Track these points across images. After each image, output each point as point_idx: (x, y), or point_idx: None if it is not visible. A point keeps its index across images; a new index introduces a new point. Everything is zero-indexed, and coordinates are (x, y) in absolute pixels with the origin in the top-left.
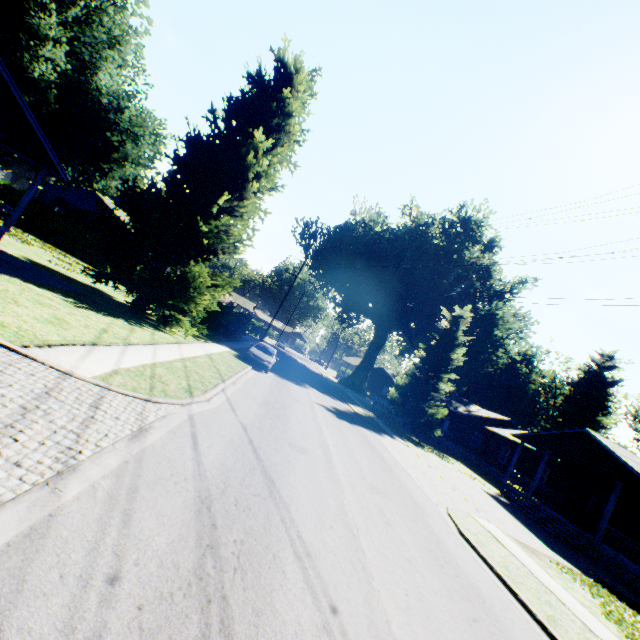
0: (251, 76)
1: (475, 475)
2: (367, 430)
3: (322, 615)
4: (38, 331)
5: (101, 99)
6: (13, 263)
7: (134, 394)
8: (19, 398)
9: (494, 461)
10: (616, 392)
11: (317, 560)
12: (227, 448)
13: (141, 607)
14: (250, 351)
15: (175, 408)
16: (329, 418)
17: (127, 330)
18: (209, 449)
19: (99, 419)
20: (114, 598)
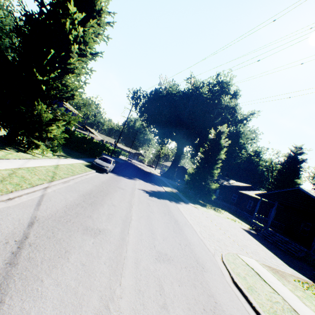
0: None
1: (235, 218)
2: (170, 201)
3: None
4: None
5: None
6: None
7: None
8: None
9: (244, 209)
10: (303, 166)
11: None
12: None
13: None
14: (94, 161)
15: None
16: (143, 198)
17: None
18: None
19: None
20: None
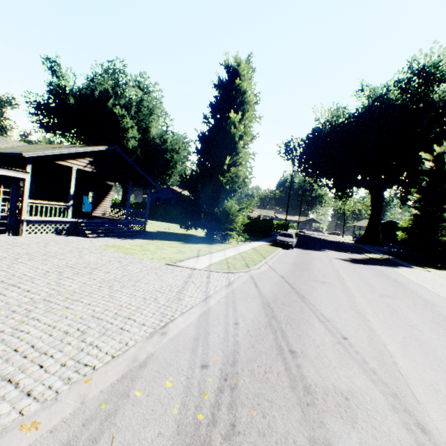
0: (216, 85)
1: None
2: (381, 266)
3: (336, 339)
4: (176, 257)
5: (156, 141)
6: (154, 235)
7: (221, 271)
8: (182, 279)
9: None
10: None
11: (333, 323)
12: (273, 285)
13: (248, 330)
14: (277, 239)
15: (242, 274)
16: (345, 264)
17: (208, 248)
18: (263, 287)
19: (211, 281)
20: (238, 328)
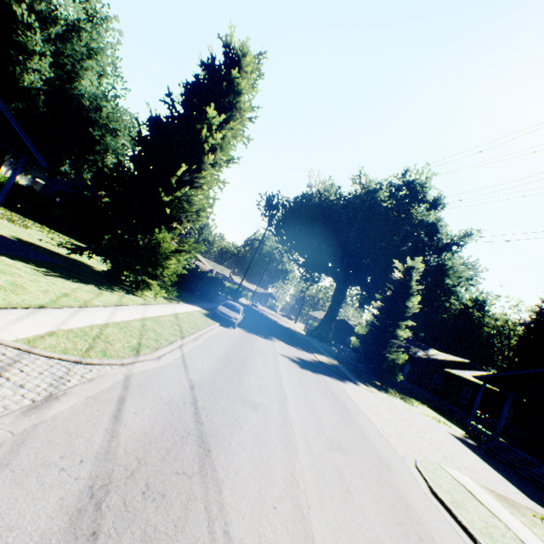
0: (204, 64)
1: (439, 417)
2: (330, 378)
3: None
4: None
5: (83, 101)
6: None
7: (61, 356)
8: None
9: (456, 402)
10: None
11: None
12: (161, 412)
13: None
14: (218, 309)
15: (111, 369)
16: (292, 369)
17: (93, 294)
18: (135, 415)
19: None
20: None
